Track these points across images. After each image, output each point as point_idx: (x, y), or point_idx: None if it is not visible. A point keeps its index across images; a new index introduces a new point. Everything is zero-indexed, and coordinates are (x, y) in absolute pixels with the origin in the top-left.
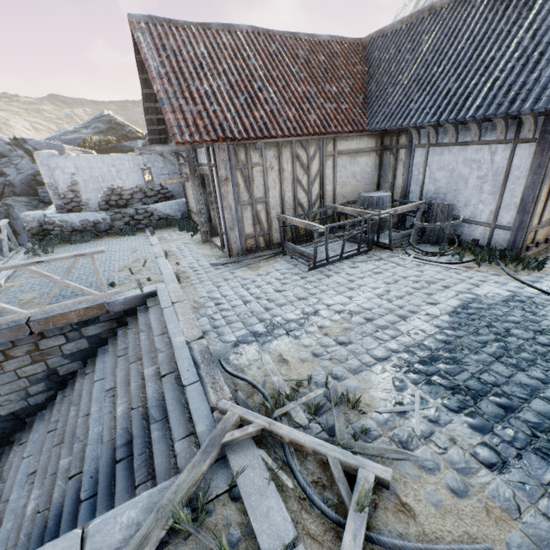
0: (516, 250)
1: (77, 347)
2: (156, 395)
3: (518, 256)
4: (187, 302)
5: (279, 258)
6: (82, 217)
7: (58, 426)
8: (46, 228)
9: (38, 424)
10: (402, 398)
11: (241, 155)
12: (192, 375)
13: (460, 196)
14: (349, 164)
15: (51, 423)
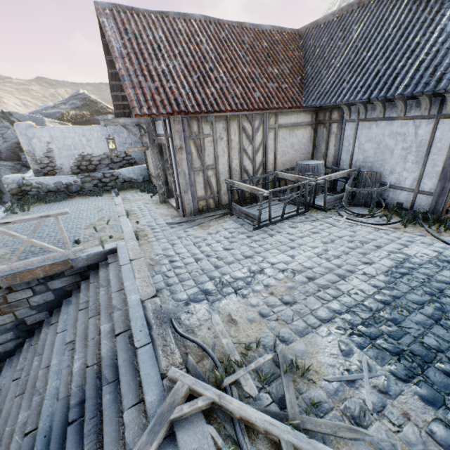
0: (437, 213)
1: (44, 299)
2: (110, 354)
3: (439, 218)
4: (144, 259)
5: (227, 218)
6: (56, 180)
7: (22, 375)
8: (24, 189)
9: (6, 370)
10: (350, 364)
11: (194, 126)
12: (145, 336)
13: (386, 164)
14: (288, 136)
15: (16, 371)
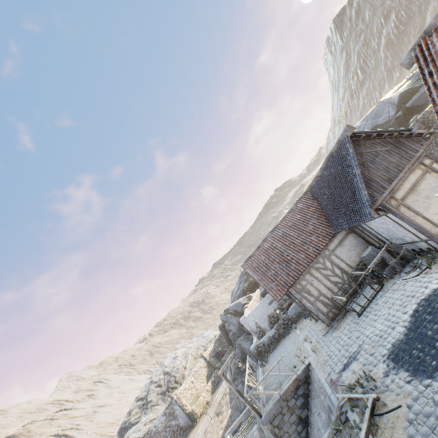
0: None
1: (300, 402)
2: (327, 405)
3: None
4: (320, 361)
5: (347, 315)
6: (267, 336)
7: None
8: (259, 350)
9: None
10: (388, 369)
11: (298, 286)
12: (330, 391)
13: (397, 234)
14: (342, 249)
15: None
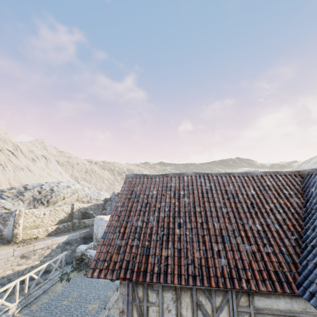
0: None
1: None
2: None
3: None
4: None
5: None
6: None
7: None
8: (83, 257)
9: None
10: None
11: (140, 291)
12: None
13: None
14: None
15: None
